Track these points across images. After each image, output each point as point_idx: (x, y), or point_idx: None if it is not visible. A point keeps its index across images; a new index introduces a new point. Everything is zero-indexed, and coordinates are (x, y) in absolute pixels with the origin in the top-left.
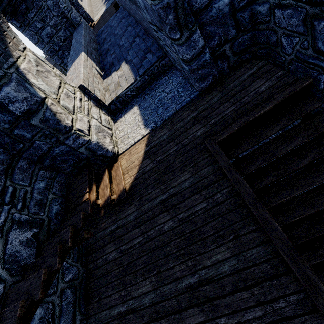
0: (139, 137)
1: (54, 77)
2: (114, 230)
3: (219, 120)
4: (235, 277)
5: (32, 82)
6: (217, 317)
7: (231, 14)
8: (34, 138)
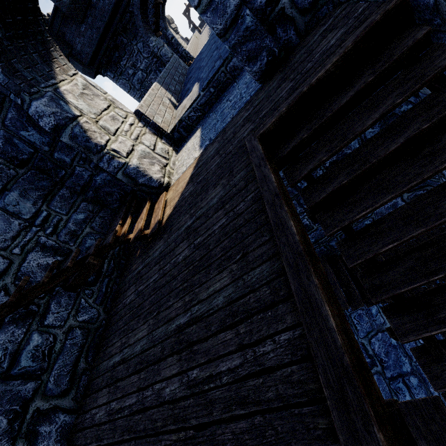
0: (191, 161)
1: (103, 101)
2: (140, 270)
3: (271, 108)
4: (226, 311)
5: (69, 101)
6: (191, 369)
7: None
8: (74, 164)
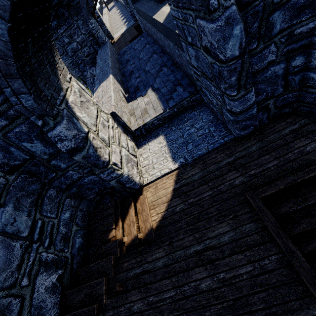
0: (166, 170)
1: (93, 106)
2: (139, 274)
3: (261, 173)
4: None
5: (78, 116)
6: None
7: (283, 76)
8: (68, 169)
